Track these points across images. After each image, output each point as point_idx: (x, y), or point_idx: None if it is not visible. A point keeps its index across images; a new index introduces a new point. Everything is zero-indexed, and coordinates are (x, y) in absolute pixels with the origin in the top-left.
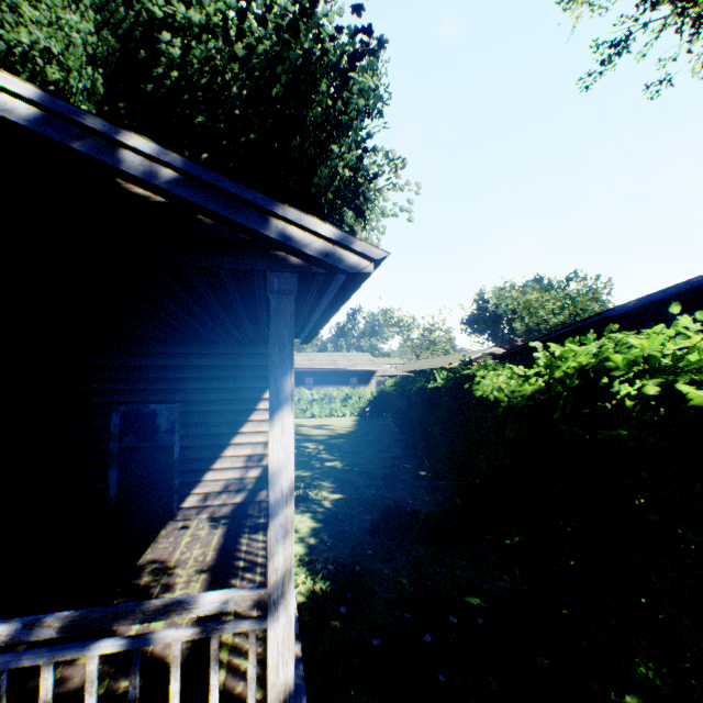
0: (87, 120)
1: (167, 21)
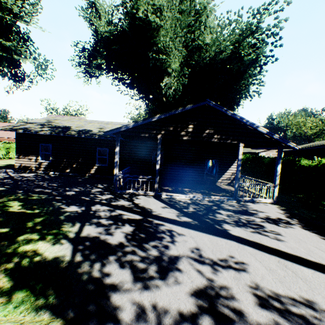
0: (272, 133)
1: (201, 44)
